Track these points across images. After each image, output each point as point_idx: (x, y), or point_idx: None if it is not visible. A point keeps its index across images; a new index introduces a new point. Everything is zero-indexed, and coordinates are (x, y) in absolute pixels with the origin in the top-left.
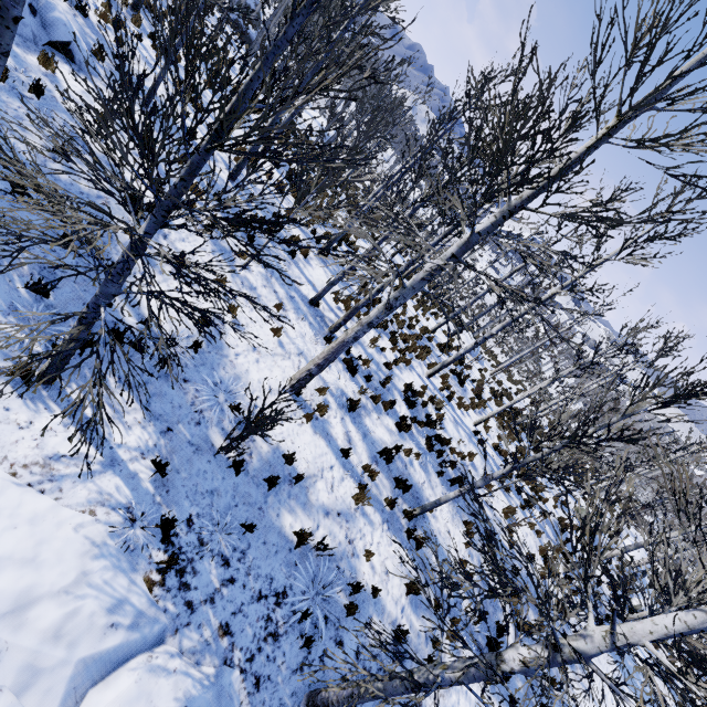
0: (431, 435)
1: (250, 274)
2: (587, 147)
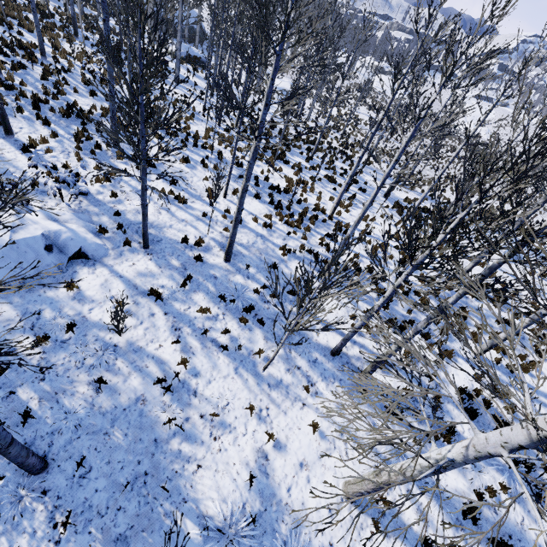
0: None
1: (271, 367)
2: None
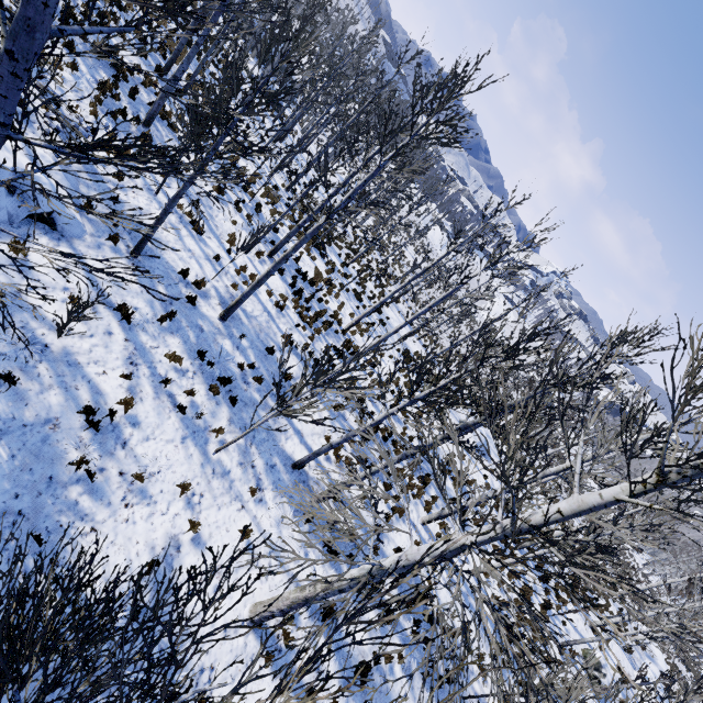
0: (419, 620)
1: (225, 453)
2: (615, 498)
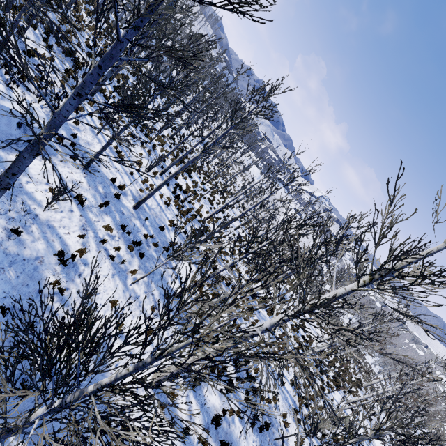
0: (249, 391)
1: (136, 285)
2: (352, 289)
